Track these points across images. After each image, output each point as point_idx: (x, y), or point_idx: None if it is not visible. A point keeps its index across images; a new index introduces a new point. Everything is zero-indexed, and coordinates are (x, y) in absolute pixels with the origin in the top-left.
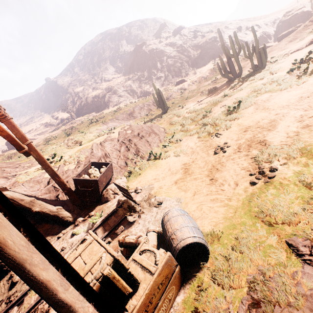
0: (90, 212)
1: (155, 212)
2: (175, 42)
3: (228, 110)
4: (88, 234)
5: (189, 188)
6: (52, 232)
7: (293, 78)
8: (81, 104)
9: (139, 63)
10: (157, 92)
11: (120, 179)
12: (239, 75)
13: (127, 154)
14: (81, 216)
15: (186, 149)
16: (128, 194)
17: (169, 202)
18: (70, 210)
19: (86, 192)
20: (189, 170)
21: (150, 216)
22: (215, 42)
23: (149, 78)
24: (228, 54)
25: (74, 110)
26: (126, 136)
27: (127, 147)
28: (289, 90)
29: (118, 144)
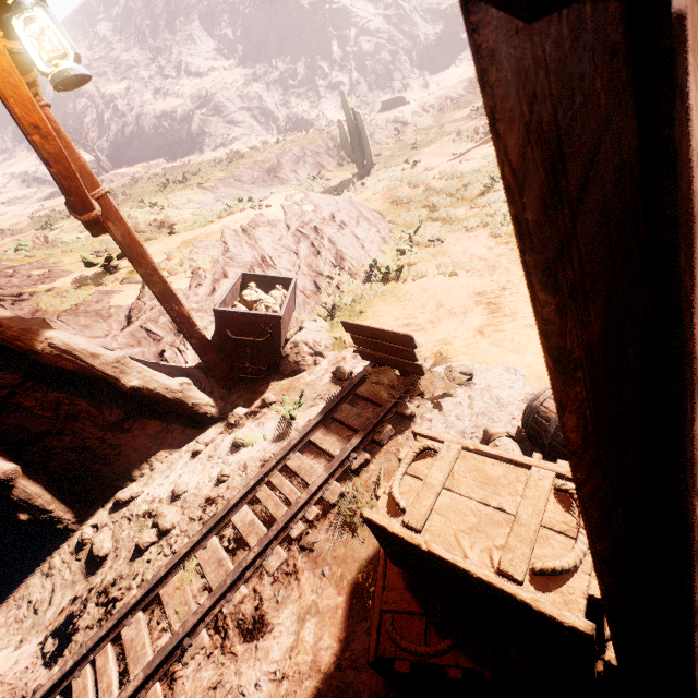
0: (265, 396)
1: (463, 396)
2: None
3: None
4: (416, 438)
5: (523, 345)
6: (167, 440)
7: None
8: (124, 132)
9: (283, 37)
10: (351, 119)
11: (313, 321)
12: None
13: (317, 263)
14: (239, 405)
15: (469, 261)
16: (409, 350)
17: (490, 374)
18: (204, 389)
19: (244, 348)
20: (503, 308)
21: (455, 405)
22: None
23: (310, 84)
24: None
25: (105, 147)
26: (306, 219)
27: (315, 246)
28: None
29: (289, 235)
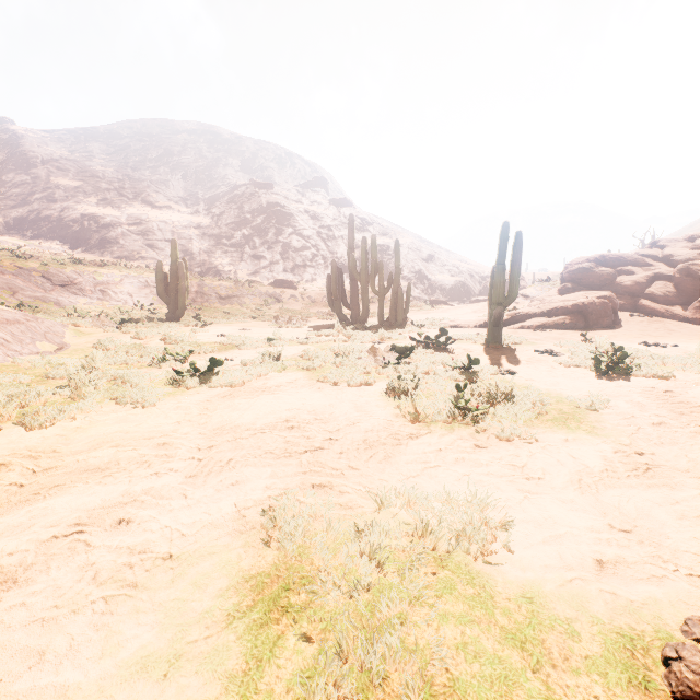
0: None
1: None
2: (323, 217)
3: (178, 370)
4: None
5: None
6: None
7: (375, 366)
8: (42, 212)
9: (237, 211)
10: (175, 265)
11: None
12: (361, 321)
13: None
14: None
15: None
16: None
17: None
18: None
19: None
20: None
21: None
22: (386, 254)
23: (240, 248)
24: (352, 268)
25: (12, 215)
26: None
27: None
28: (326, 387)
29: None
